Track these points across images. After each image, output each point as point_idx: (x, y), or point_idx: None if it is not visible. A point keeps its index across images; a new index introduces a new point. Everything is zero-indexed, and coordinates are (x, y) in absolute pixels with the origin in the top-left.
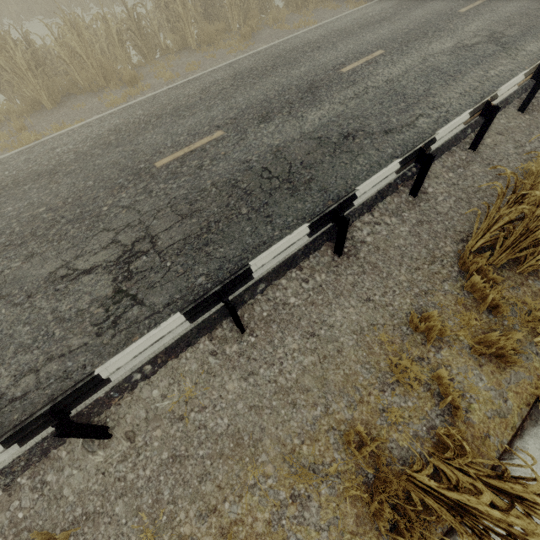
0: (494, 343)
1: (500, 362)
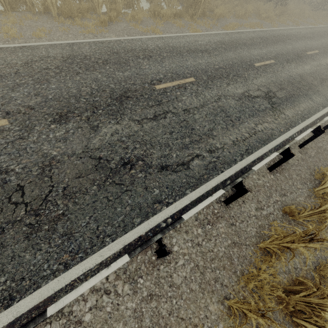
0: None
1: None
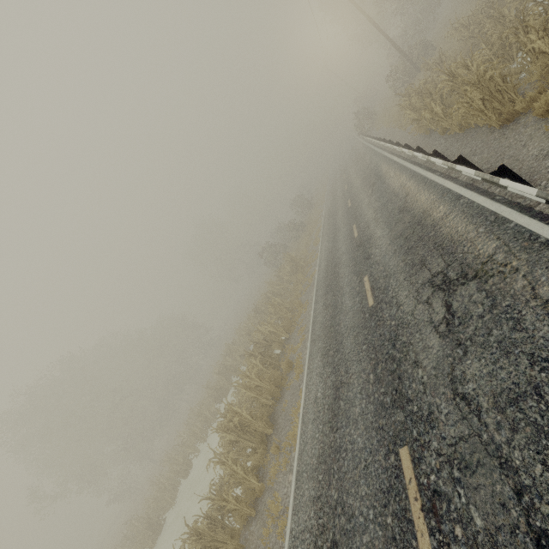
0: None
1: None
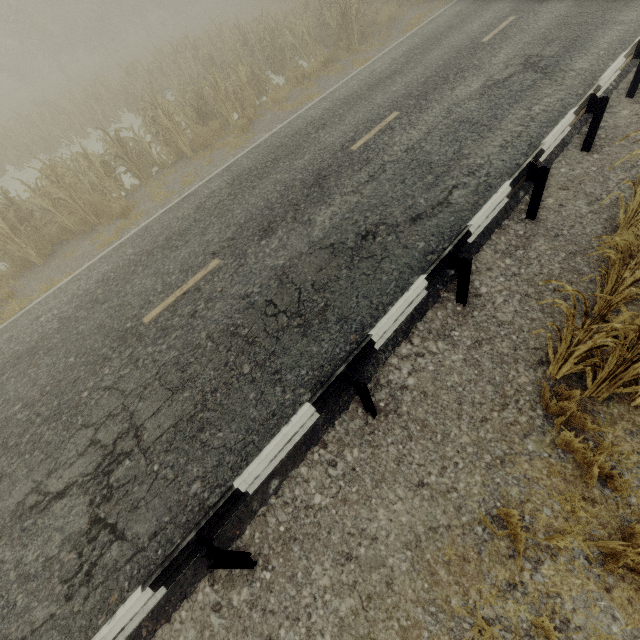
0: (619, 553)
1: (639, 579)
